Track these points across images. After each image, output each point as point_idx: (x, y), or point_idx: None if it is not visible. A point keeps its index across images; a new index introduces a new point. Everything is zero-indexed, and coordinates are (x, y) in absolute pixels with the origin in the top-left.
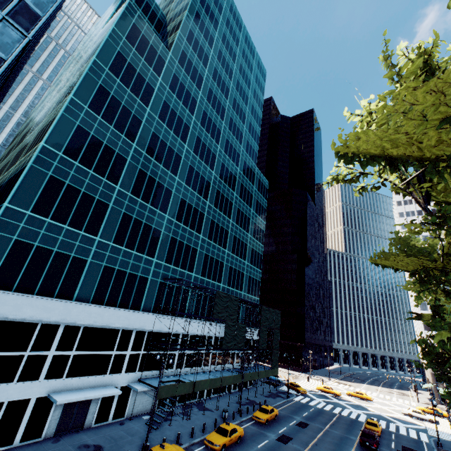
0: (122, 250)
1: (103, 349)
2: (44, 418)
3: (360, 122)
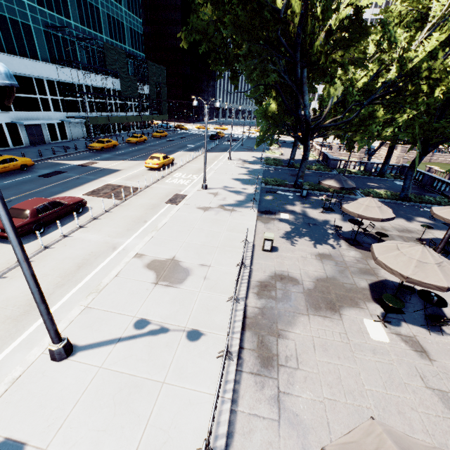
0: None
1: (29, 94)
2: (19, 136)
3: None
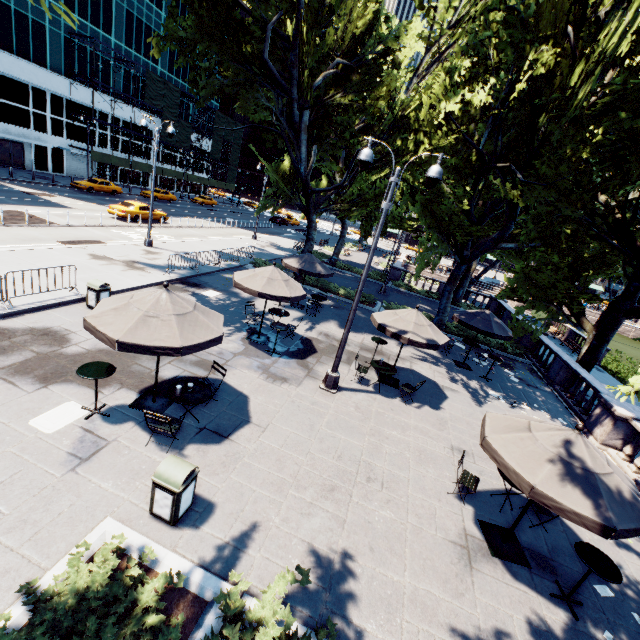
0: None
1: (17, 102)
2: None
3: None
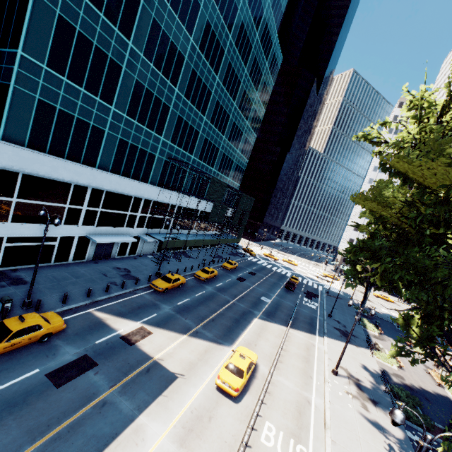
0: (134, 124)
1: (121, 210)
2: (85, 249)
3: (411, 103)
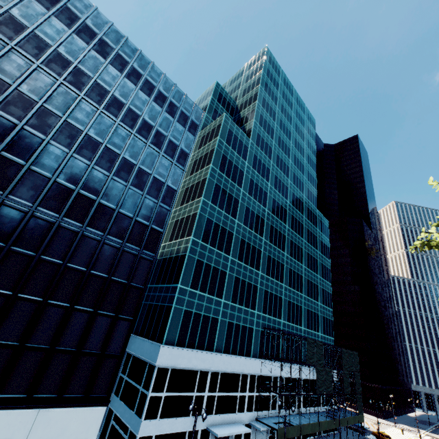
0: (236, 307)
1: (232, 391)
2: None
3: None
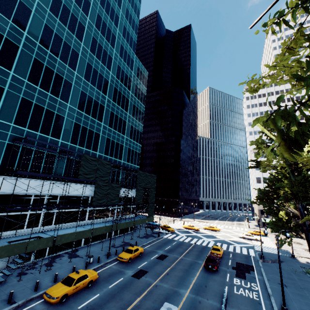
0: None
1: None
2: None
3: None
